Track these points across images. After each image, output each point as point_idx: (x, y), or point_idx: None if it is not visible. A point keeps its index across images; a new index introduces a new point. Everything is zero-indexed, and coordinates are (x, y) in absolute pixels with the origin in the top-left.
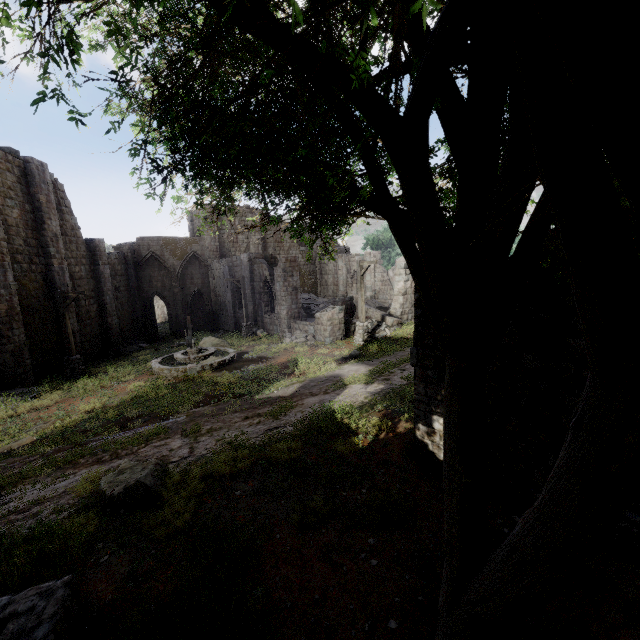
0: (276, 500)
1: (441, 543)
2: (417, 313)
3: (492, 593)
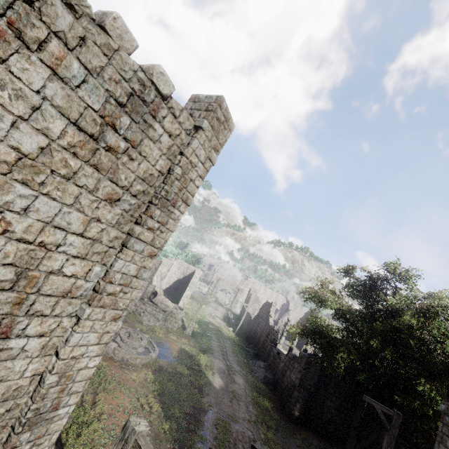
0: (290, 444)
1: (316, 443)
2: (304, 371)
3: (363, 446)
